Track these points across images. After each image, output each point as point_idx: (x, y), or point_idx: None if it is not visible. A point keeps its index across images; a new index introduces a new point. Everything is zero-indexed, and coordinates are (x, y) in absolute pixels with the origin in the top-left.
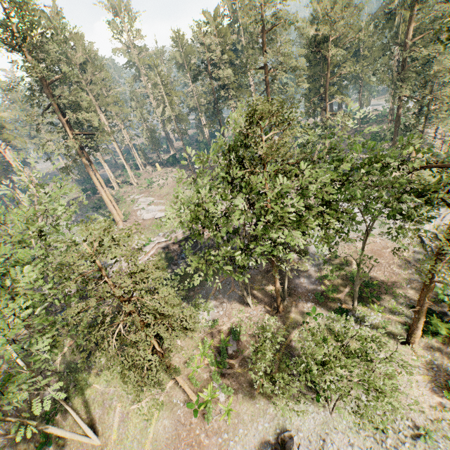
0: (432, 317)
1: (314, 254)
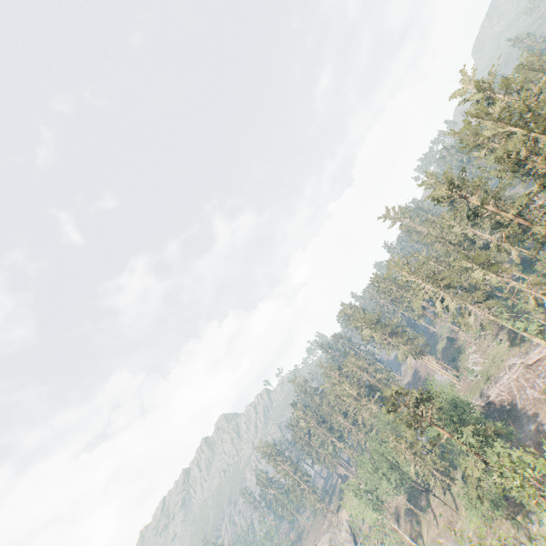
0: None
1: None
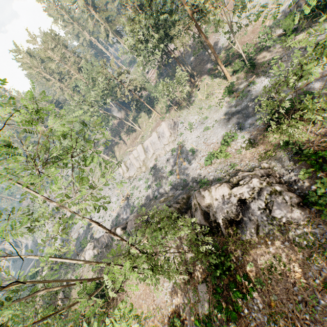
0: (233, 62)
1: (220, 47)
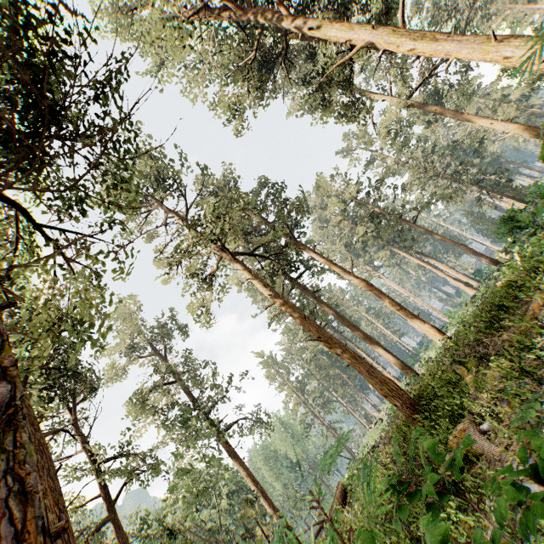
0: None
1: None
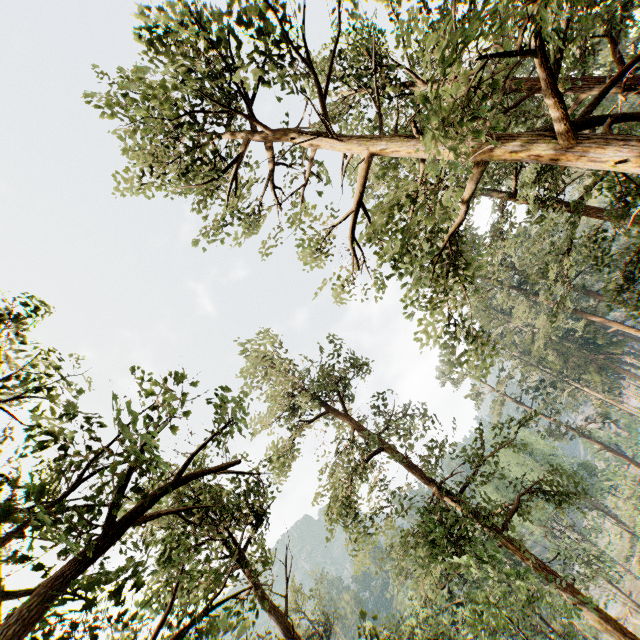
0: None
1: None
